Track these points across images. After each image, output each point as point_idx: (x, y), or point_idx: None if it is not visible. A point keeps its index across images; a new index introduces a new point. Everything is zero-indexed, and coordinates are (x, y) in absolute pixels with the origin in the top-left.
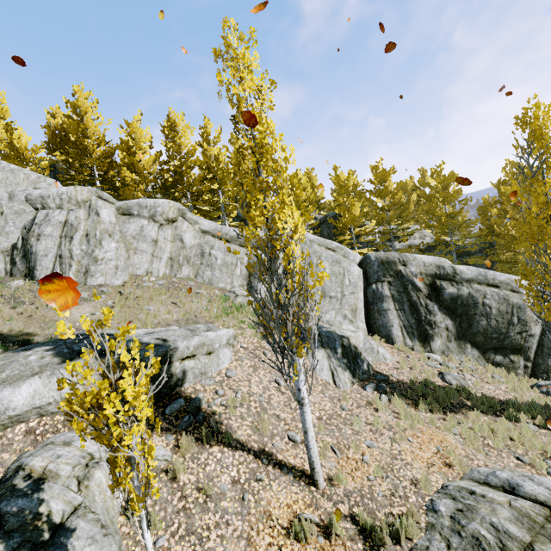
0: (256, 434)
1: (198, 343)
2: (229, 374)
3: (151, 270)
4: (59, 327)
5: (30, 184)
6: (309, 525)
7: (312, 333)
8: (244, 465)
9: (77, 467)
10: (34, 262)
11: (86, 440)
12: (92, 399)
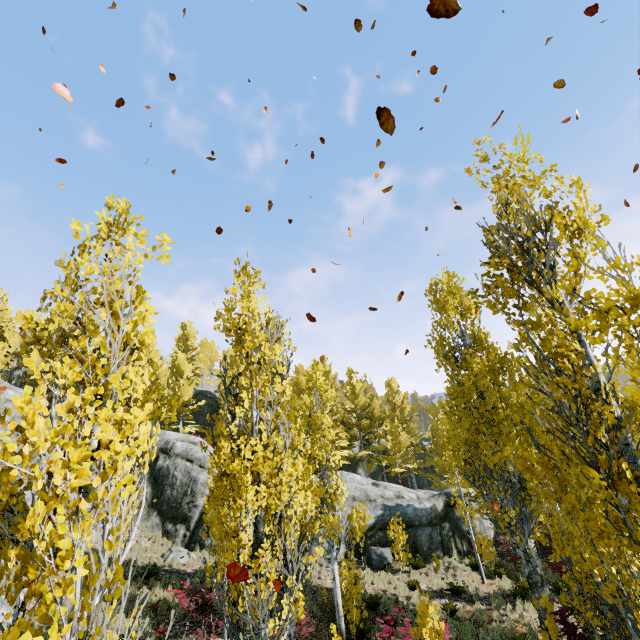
0: None
1: None
2: None
3: None
4: None
5: None
6: None
7: None
8: None
9: None
10: None
11: None
12: None
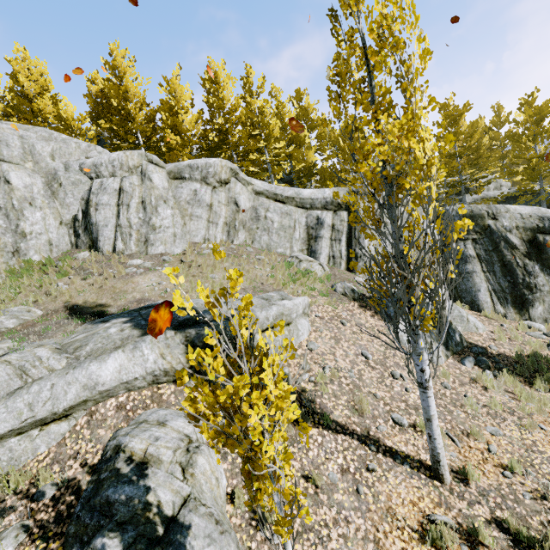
0: (356, 415)
1: (277, 314)
2: (311, 346)
3: (208, 237)
4: (175, 299)
5: (82, 154)
6: (449, 532)
7: (445, 301)
8: (349, 451)
9: (177, 451)
10: (95, 233)
11: (219, 451)
12: (226, 399)
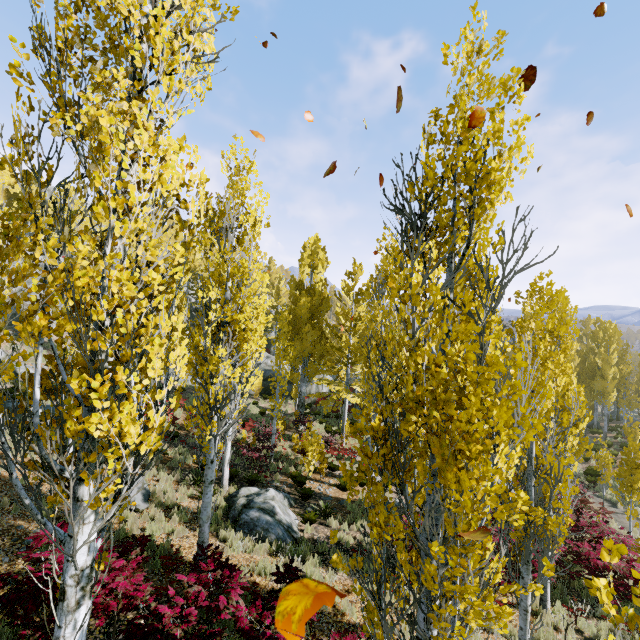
0: None
1: None
2: None
3: None
4: None
5: None
6: None
7: None
8: None
9: None
10: None
11: None
12: None
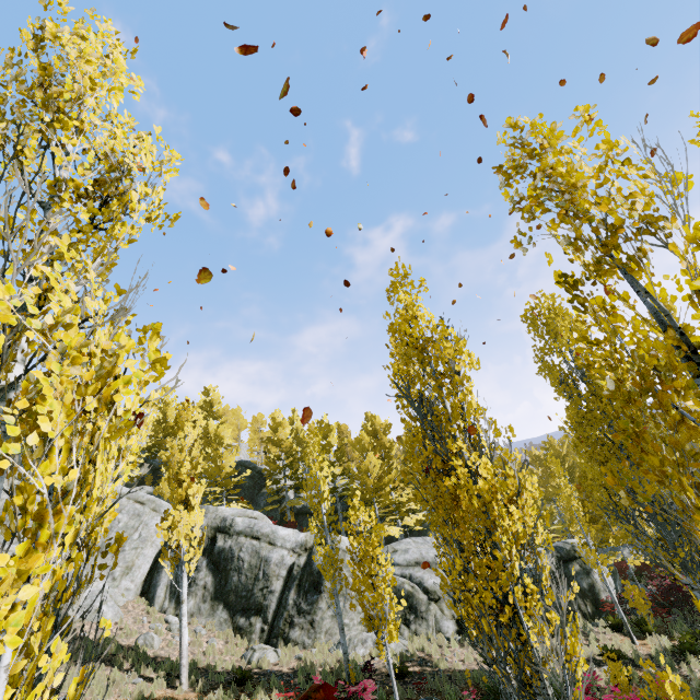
0: None
1: None
2: None
3: None
4: None
5: None
6: None
7: None
8: None
9: None
10: None
11: None
12: None
